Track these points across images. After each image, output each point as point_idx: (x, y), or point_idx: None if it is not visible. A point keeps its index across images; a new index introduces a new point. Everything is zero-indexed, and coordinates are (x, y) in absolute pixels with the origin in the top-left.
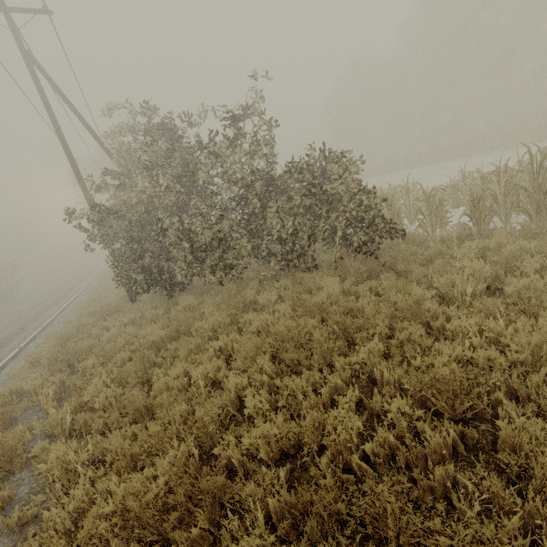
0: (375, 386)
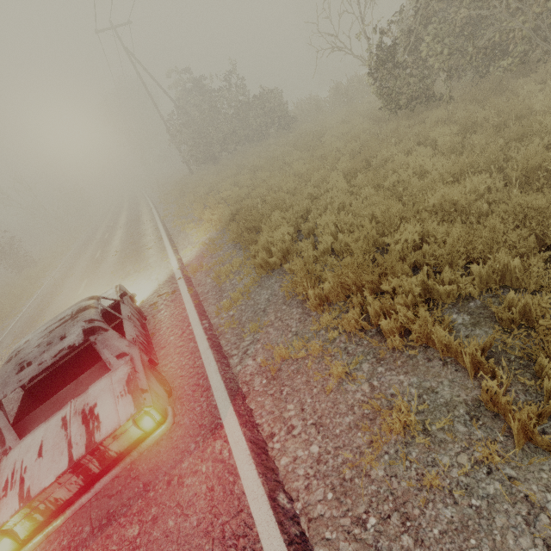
0: None
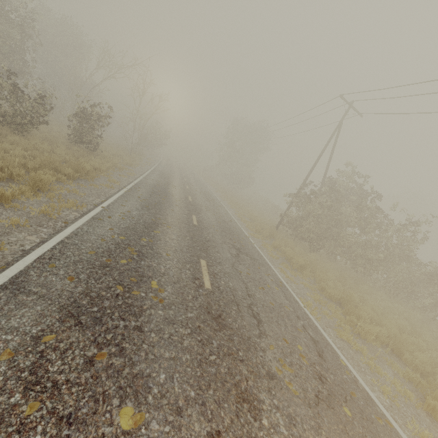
0: None
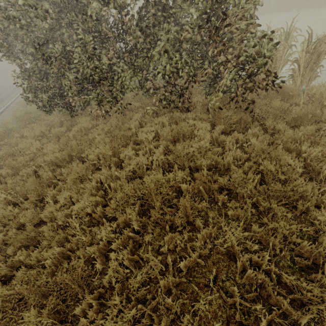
0: (231, 263)
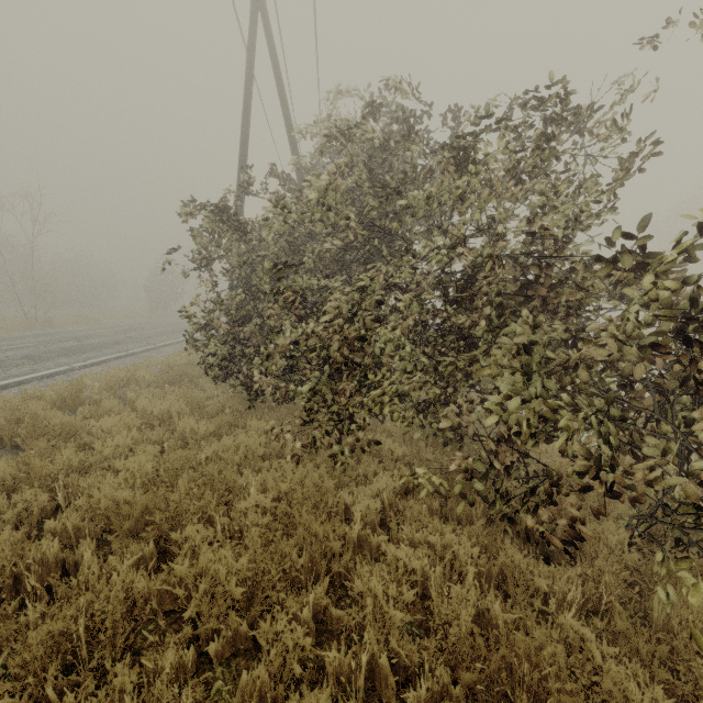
0: None
